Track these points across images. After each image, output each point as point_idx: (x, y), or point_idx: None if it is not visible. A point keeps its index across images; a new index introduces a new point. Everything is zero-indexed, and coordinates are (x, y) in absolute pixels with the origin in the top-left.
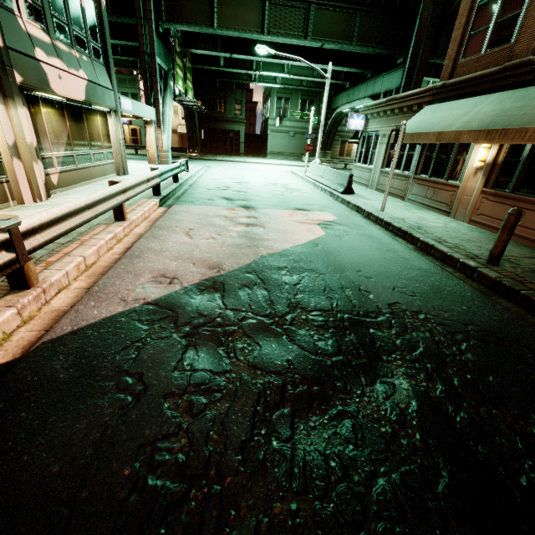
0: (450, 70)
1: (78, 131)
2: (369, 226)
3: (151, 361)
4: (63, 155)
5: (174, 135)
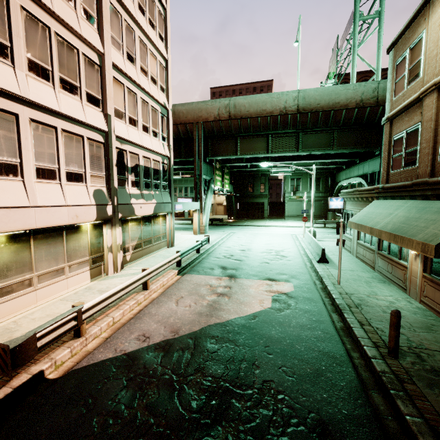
0: (385, 177)
1: (147, 229)
2: (315, 300)
3: (105, 392)
4: (136, 244)
5: (221, 206)
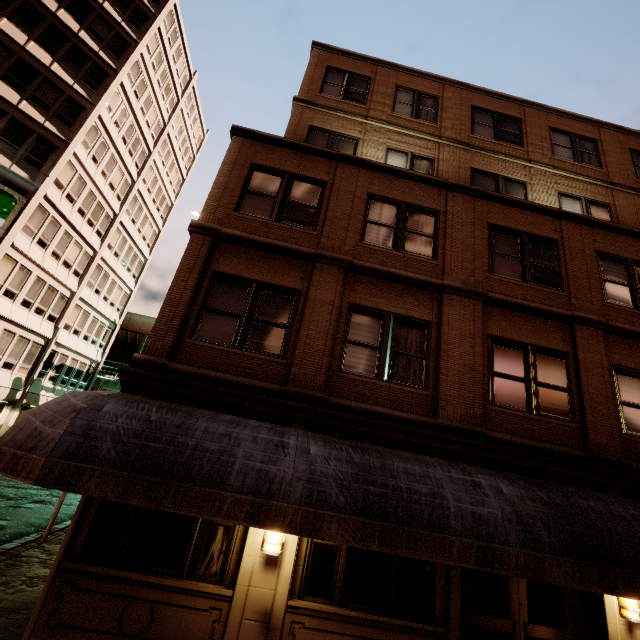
0: None
1: None
2: None
3: None
4: None
5: None
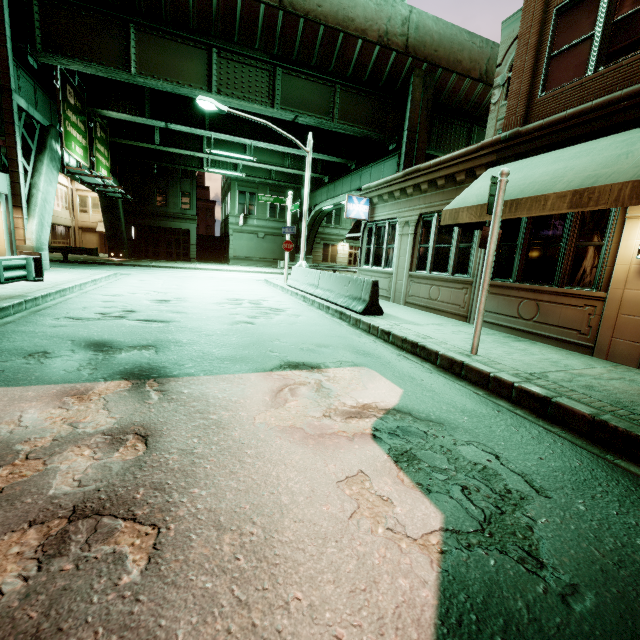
0: (524, 112)
1: None
2: (503, 413)
3: None
4: None
5: (92, 234)
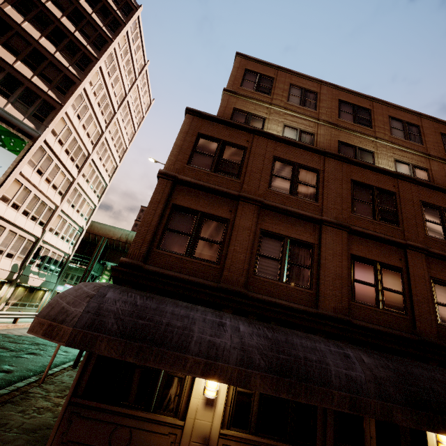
0: None
1: (29, 295)
2: None
3: None
4: (15, 302)
5: None
